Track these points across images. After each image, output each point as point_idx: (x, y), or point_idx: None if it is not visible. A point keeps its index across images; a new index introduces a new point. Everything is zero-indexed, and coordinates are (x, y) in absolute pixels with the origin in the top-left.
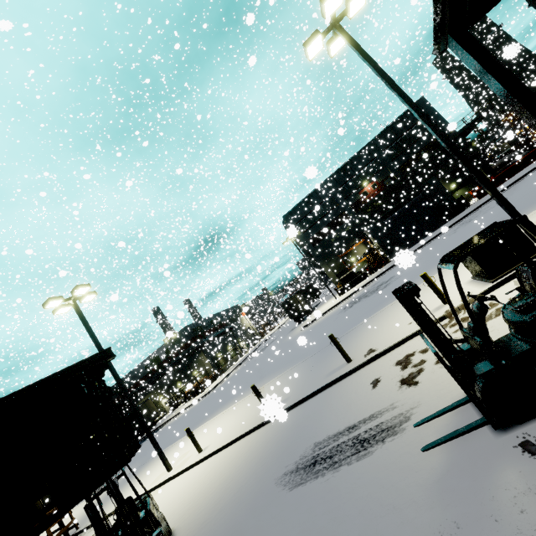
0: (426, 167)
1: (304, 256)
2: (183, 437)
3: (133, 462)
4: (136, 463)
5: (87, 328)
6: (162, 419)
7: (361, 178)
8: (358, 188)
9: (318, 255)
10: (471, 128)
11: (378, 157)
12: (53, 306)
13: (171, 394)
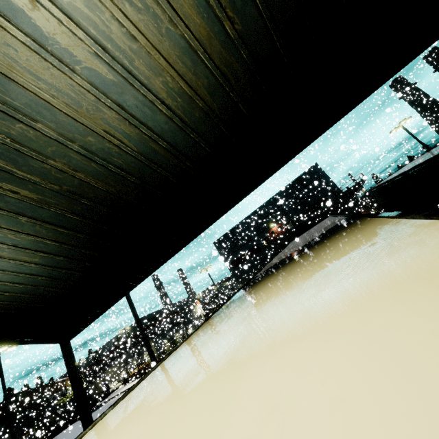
0: (319, 217)
1: (214, 284)
2: None
3: None
4: None
5: (0, 375)
6: (118, 389)
7: (270, 220)
8: (268, 227)
9: (237, 277)
10: (360, 186)
11: (282, 205)
12: None
13: (128, 368)
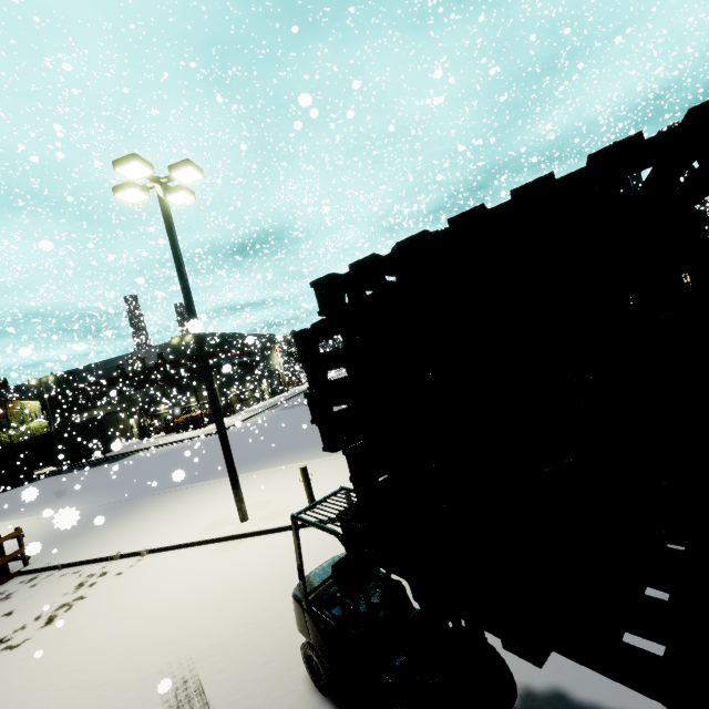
0: None
1: None
2: (225, 478)
3: (94, 490)
4: (106, 492)
5: (174, 244)
6: None
7: None
8: None
9: None
10: None
11: None
12: (129, 174)
13: (144, 416)
